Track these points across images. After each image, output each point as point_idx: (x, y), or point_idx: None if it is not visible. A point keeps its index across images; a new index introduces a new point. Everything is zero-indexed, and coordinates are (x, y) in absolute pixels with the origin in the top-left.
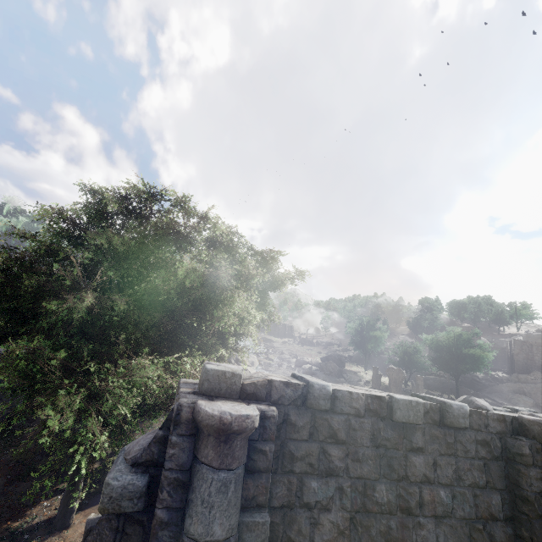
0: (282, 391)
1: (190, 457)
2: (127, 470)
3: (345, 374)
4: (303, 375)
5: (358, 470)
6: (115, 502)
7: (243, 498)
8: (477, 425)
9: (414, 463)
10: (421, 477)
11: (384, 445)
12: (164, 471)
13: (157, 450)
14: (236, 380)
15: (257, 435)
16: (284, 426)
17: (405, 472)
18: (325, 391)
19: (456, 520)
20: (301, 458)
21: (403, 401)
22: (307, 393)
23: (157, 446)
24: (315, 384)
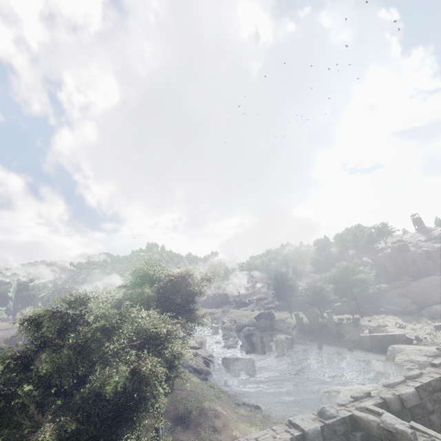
0: None
1: None
2: None
3: (276, 326)
4: None
5: None
6: None
7: None
8: (329, 435)
9: None
10: None
11: None
12: None
13: None
14: None
15: None
16: None
17: None
18: None
19: None
20: None
21: None
22: None
23: None
24: None
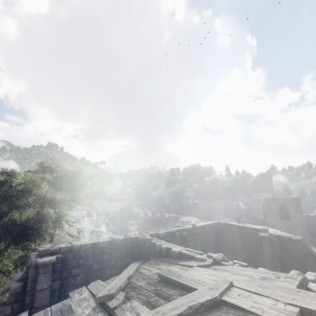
0: (64, 249)
1: (36, 273)
2: (16, 282)
3: (132, 215)
4: (73, 242)
5: (88, 263)
6: (14, 290)
7: (52, 279)
8: (124, 242)
9: (105, 257)
10: (107, 259)
11: (96, 255)
12: (28, 279)
13: (26, 275)
14: (49, 250)
15: (56, 263)
16: (65, 258)
17: (102, 259)
18: (77, 246)
19: (116, 267)
20: (71, 265)
21: (101, 242)
22: (72, 248)
23: (25, 274)
24: (74, 245)
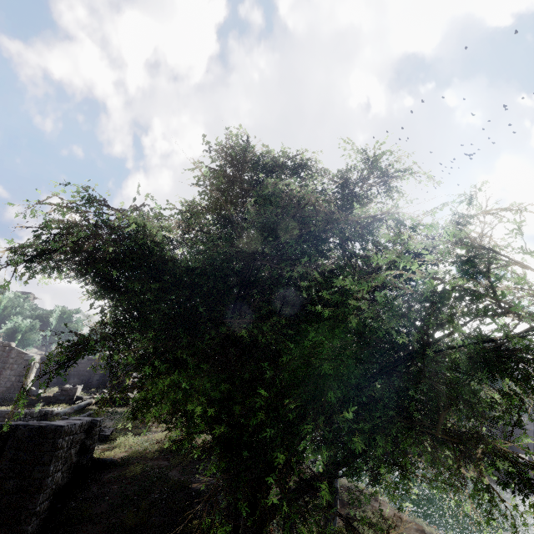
0: None
1: None
2: None
3: None
4: None
5: None
6: None
7: None
8: None
9: None
10: None
11: None
12: None
13: None
14: None
15: None
16: None
17: None
18: None
19: None
20: None
21: None
22: None
23: None
24: None
